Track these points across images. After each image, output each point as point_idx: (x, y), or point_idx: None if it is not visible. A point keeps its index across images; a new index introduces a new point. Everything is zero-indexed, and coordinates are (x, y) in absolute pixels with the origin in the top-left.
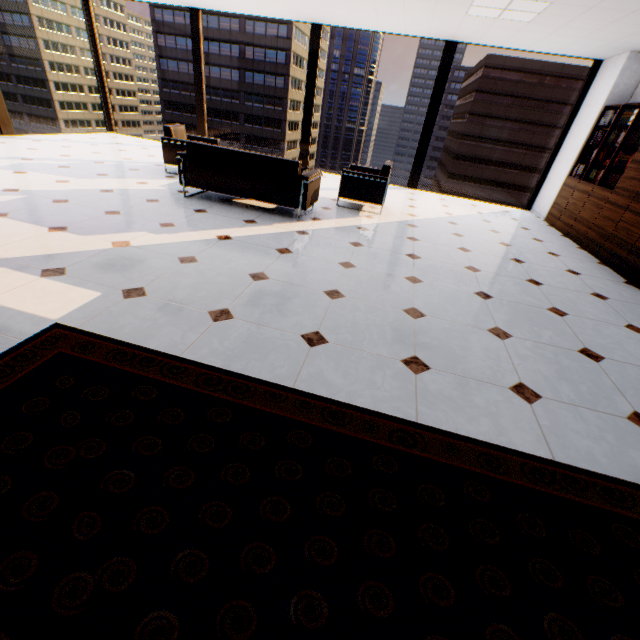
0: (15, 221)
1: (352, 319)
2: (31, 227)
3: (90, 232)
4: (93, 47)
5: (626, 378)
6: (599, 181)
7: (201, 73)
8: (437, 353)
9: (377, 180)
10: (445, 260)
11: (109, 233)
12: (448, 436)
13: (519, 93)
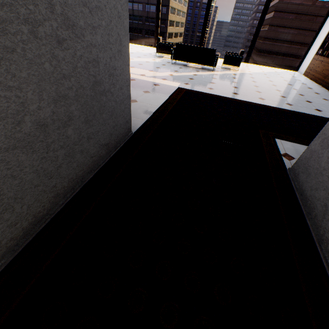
0: (138, 69)
1: (242, 92)
2: (144, 70)
3: (159, 72)
4: None
5: (317, 105)
6: (326, 56)
7: (159, 13)
8: (266, 98)
9: (239, 57)
10: (264, 83)
11: (164, 72)
12: (271, 106)
13: (300, 11)
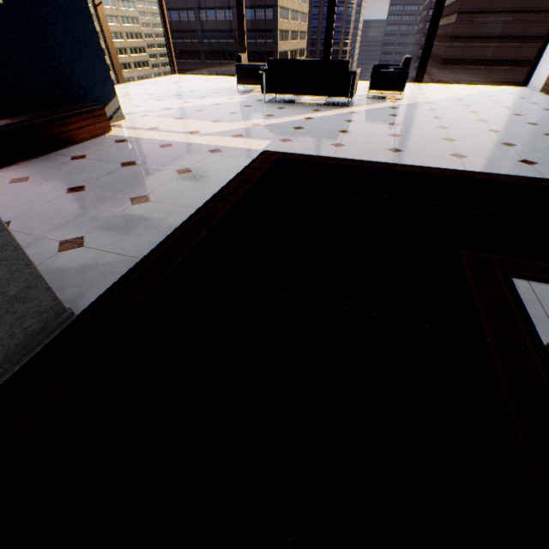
0: (191, 120)
1: (411, 144)
2: (202, 122)
3: (233, 122)
4: (160, 5)
5: None
6: None
7: (242, 11)
8: (469, 152)
9: (400, 71)
10: (461, 118)
11: (243, 121)
12: (484, 173)
13: None
